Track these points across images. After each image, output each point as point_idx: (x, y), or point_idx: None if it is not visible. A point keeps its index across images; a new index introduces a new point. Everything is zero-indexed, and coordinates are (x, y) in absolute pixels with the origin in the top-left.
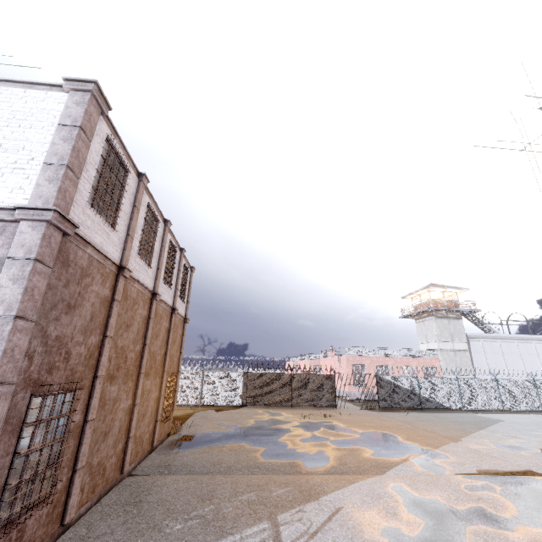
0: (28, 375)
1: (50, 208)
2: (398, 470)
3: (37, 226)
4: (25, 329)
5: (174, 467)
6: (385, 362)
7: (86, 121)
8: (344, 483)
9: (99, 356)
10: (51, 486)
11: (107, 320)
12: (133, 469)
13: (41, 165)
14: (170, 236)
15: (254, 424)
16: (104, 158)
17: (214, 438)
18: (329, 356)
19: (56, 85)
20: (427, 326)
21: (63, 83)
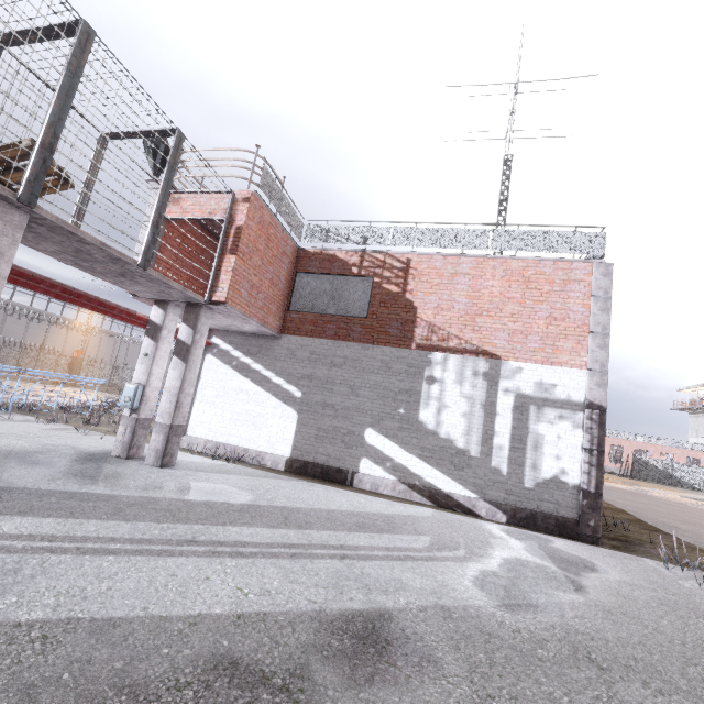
0: None
1: None
2: (634, 487)
3: None
4: None
5: None
6: (645, 448)
7: None
8: (608, 482)
9: None
10: None
11: None
12: None
13: None
14: None
15: None
16: None
17: None
18: None
19: None
20: (699, 422)
21: None
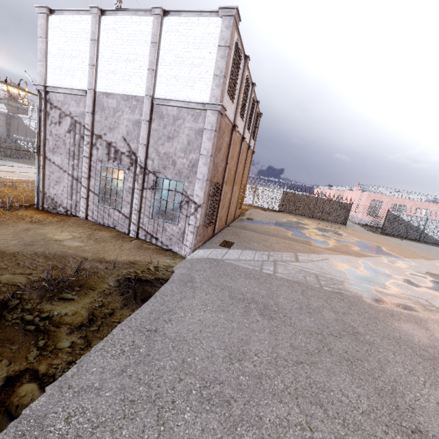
0: (210, 178)
1: (220, 104)
2: (370, 258)
3: (214, 113)
4: (212, 160)
5: (247, 228)
6: (404, 203)
7: (231, 40)
8: (334, 254)
9: (224, 172)
10: (212, 219)
11: (227, 155)
12: (228, 225)
13: (212, 76)
14: (253, 94)
15: (286, 221)
16: (234, 59)
17: (264, 222)
18: (354, 190)
19: (213, 11)
20: None
21: (219, 11)
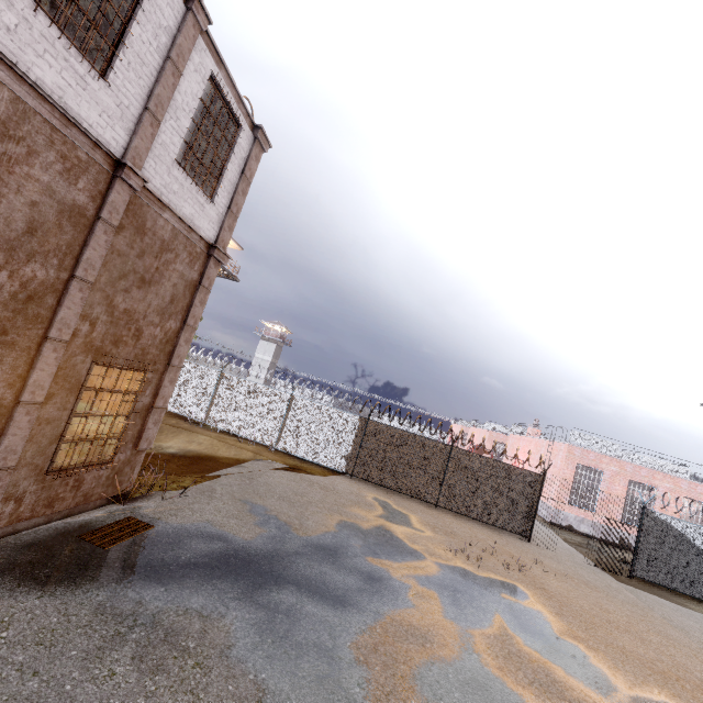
0: None
1: None
2: None
3: None
4: None
5: None
6: (652, 481)
7: None
8: None
9: None
10: None
11: None
12: None
13: None
14: None
15: (330, 535)
16: None
17: (182, 557)
18: (528, 434)
19: None
20: None
21: None
